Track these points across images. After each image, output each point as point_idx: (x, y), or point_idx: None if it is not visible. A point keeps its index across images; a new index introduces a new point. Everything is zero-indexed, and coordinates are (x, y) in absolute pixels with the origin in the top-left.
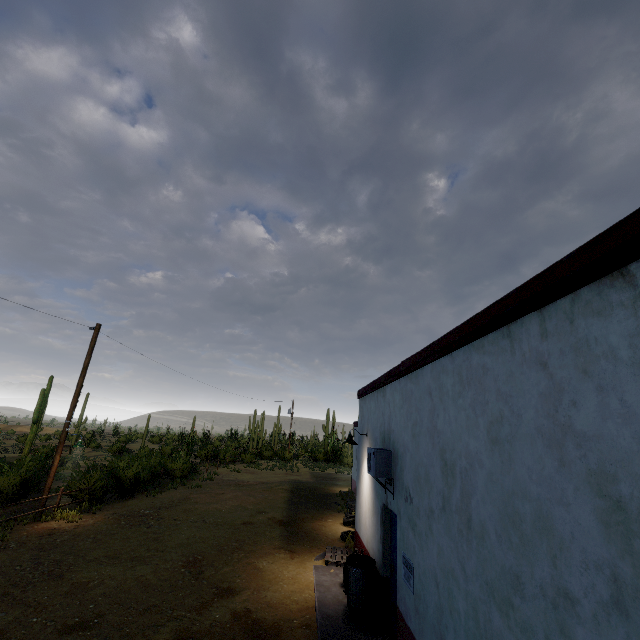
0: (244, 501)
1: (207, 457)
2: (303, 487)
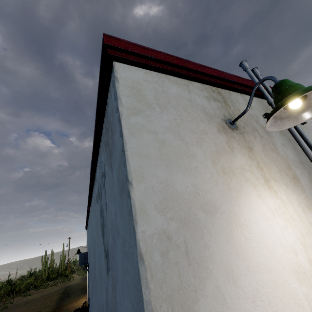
0: (27, 311)
1: (6, 294)
2: (71, 287)
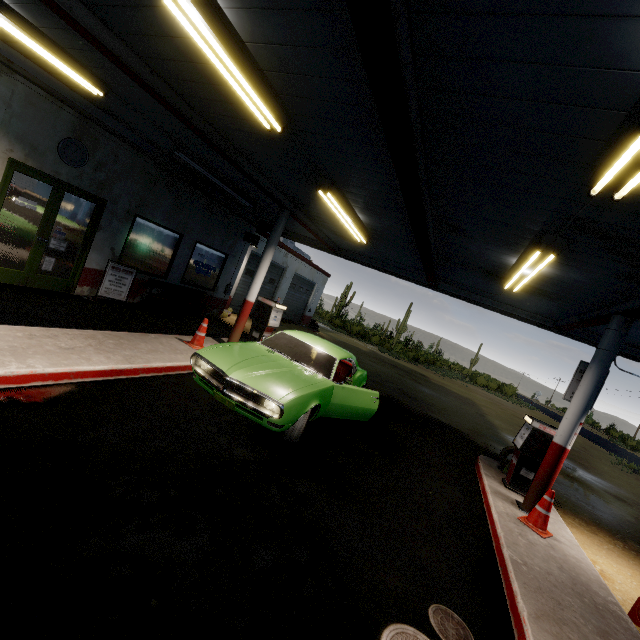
0: None
1: None
2: None
